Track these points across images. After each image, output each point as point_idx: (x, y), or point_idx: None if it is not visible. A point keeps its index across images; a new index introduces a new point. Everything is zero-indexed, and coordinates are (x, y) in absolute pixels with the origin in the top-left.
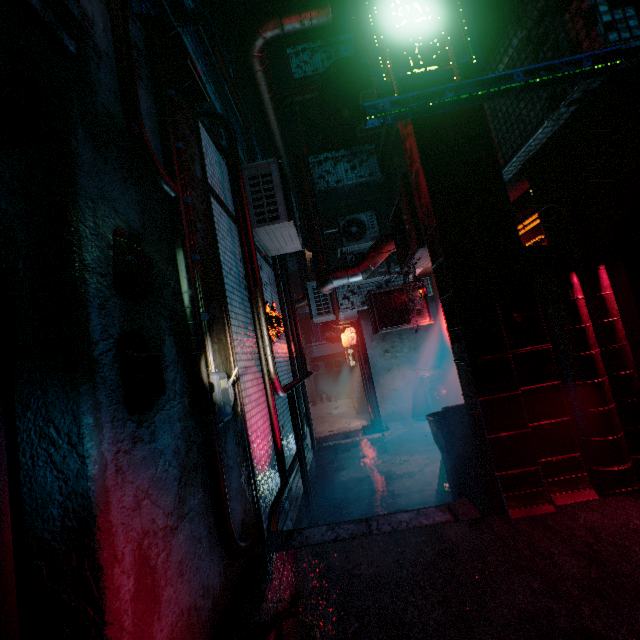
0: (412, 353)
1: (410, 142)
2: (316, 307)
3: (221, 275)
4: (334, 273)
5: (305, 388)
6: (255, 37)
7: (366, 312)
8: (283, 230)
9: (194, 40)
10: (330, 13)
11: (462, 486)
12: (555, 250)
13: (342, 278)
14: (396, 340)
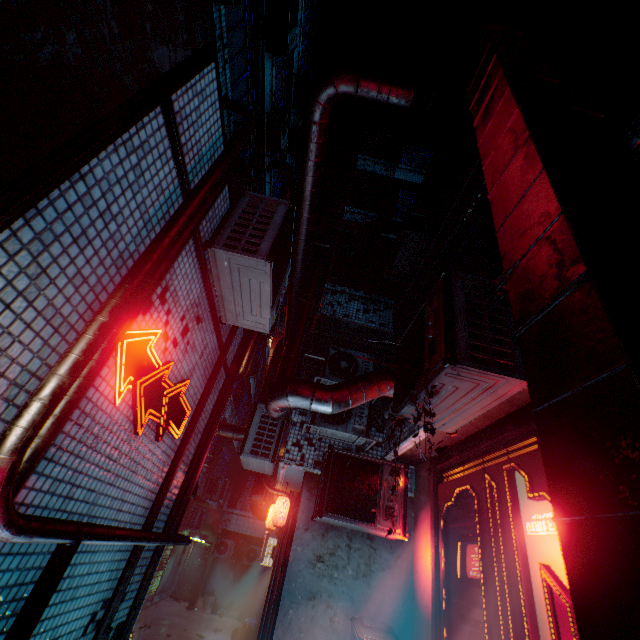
0: (358, 581)
1: (506, 133)
2: (254, 440)
3: (63, 172)
4: (296, 384)
5: (156, 564)
6: (327, 81)
7: (316, 478)
8: (254, 276)
9: (276, 188)
10: (412, 95)
11: None
12: None
13: (304, 396)
14: (341, 545)
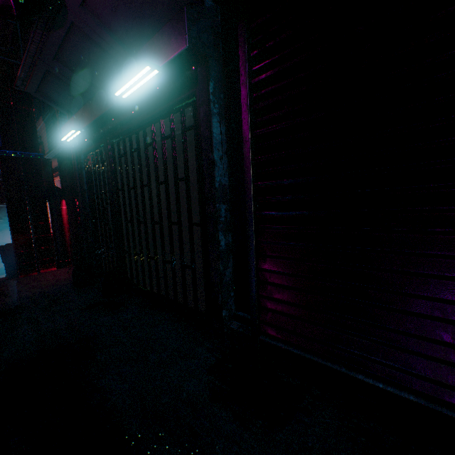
0: None
1: None
2: None
3: None
4: None
5: None
6: None
7: None
8: None
9: None
10: None
11: (9, 274)
12: (61, 190)
13: None
14: None
